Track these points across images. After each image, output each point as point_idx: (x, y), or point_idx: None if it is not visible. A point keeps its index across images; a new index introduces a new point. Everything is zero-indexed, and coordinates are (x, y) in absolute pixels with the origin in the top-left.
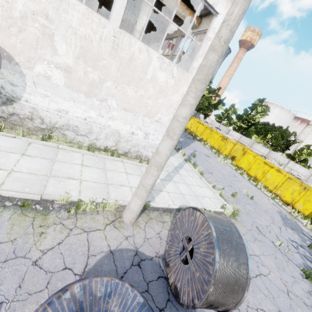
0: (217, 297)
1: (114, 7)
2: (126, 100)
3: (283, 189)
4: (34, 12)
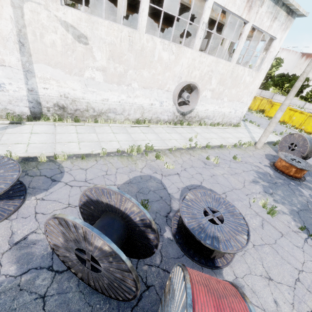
0: (309, 152)
1: (234, 56)
2: (231, 96)
3: (306, 124)
4: (208, 71)
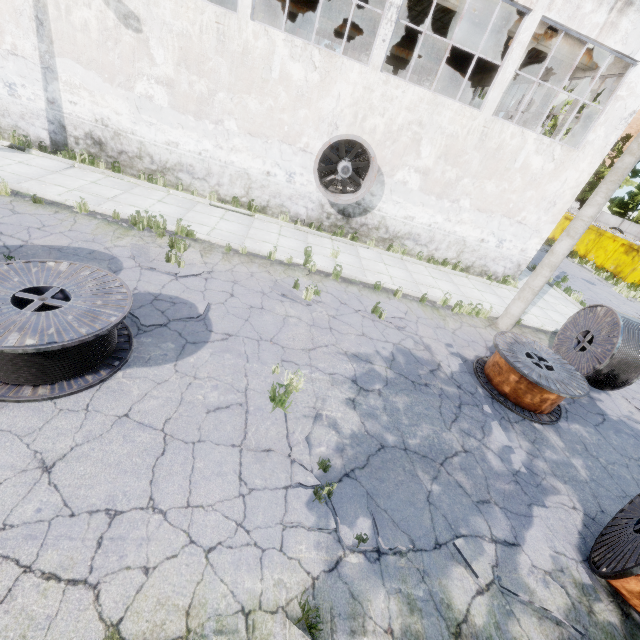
0: (619, 362)
1: (489, 95)
2: (482, 198)
3: None
4: (410, 122)
